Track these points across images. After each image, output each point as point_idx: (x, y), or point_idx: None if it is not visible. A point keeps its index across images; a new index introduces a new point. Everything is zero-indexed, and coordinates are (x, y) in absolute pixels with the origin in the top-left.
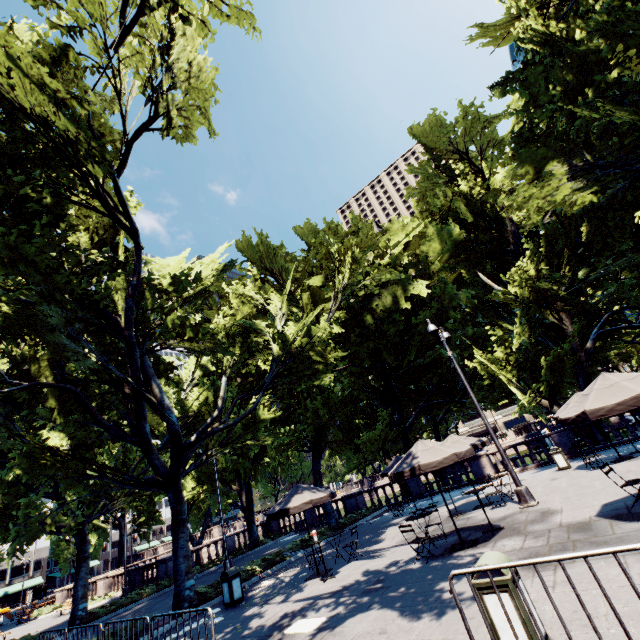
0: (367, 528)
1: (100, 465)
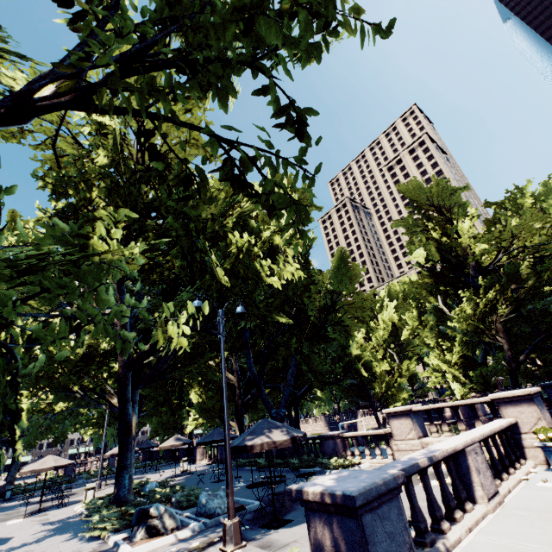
0: None
1: None
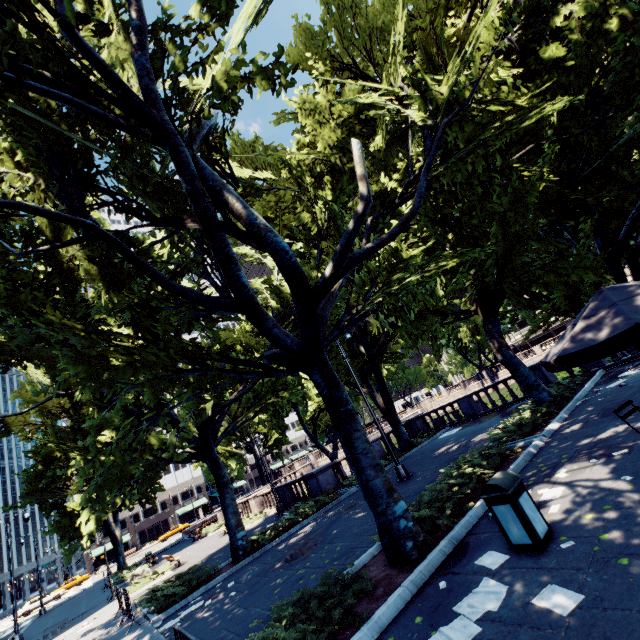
0: (636, 390)
1: (187, 344)
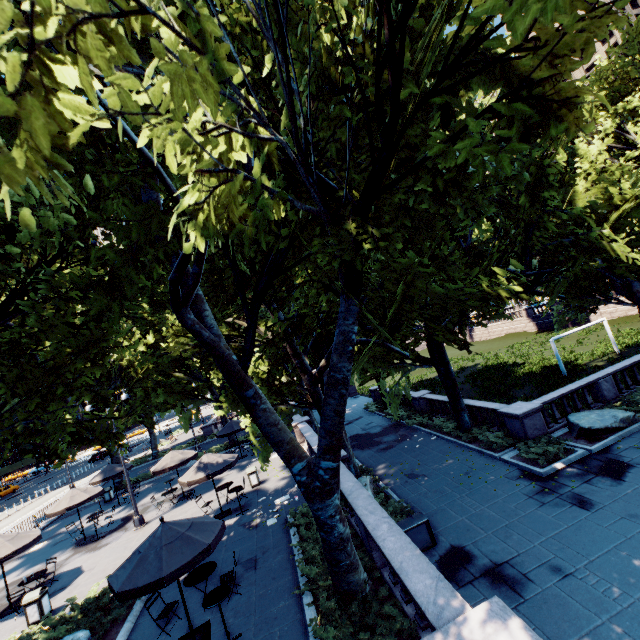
0: None
1: None
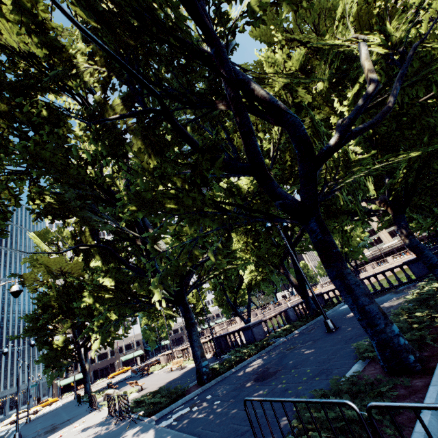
0: None
1: (222, 188)
